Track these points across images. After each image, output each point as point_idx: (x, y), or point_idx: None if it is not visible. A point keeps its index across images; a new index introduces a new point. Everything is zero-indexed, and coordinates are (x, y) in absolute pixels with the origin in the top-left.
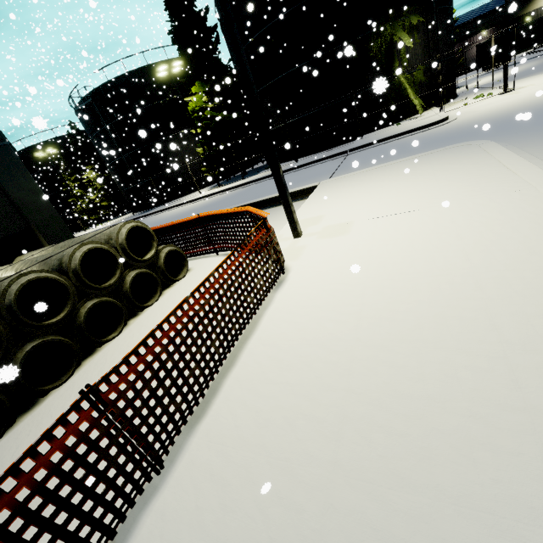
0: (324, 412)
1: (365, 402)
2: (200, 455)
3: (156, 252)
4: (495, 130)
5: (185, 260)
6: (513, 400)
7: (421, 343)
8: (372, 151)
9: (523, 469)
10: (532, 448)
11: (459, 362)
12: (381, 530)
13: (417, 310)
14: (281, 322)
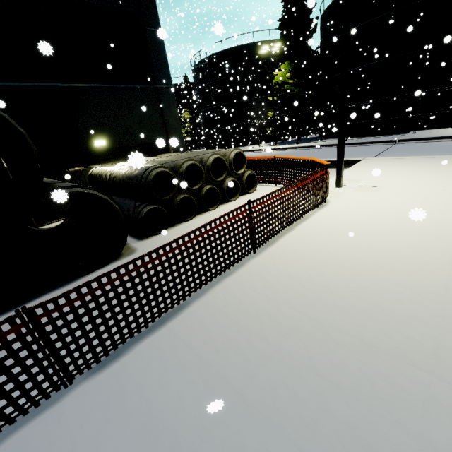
0: (340, 253)
1: (363, 254)
2: (274, 252)
3: (243, 171)
4: None
5: (256, 183)
6: (445, 268)
7: (405, 243)
8: (420, 145)
9: (433, 282)
10: (443, 280)
11: (423, 253)
12: (358, 283)
13: (410, 232)
14: (320, 221)
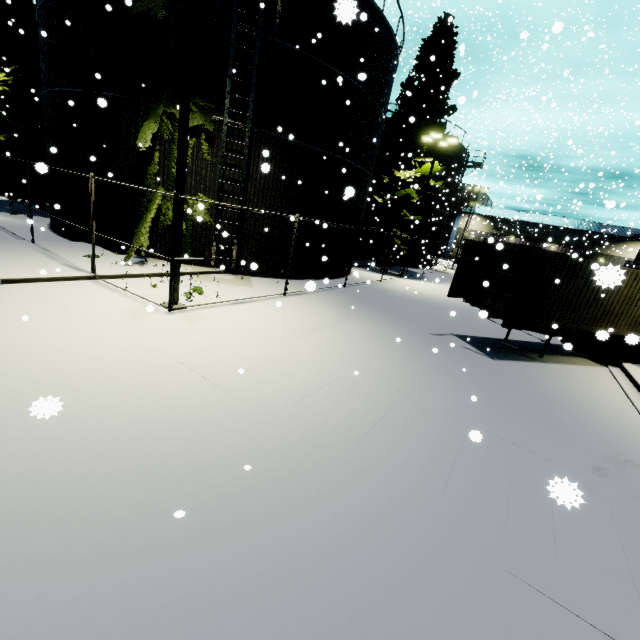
0: None
1: None
2: None
3: None
4: None
5: None
6: None
7: None
8: None
9: None
10: None
11: None
12: None
13: None
14: None
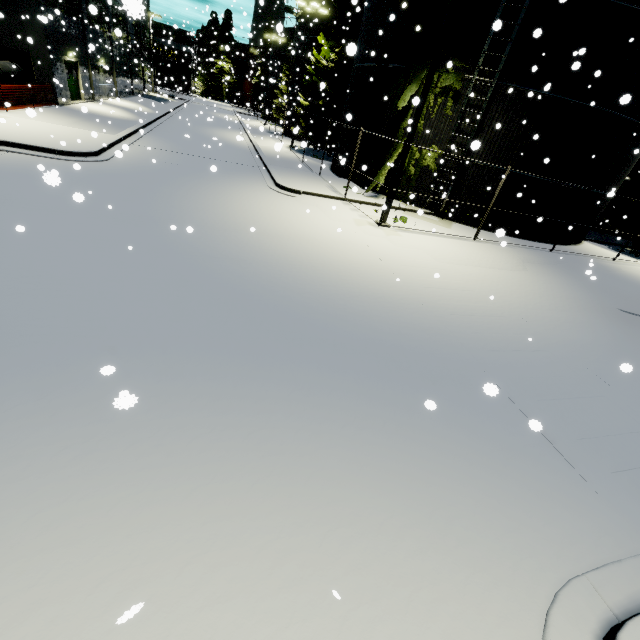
0: None
1: None
2: None
3: None
4: (144, 175)
5: None
6: None
7: None
8: (234, 168)
9: None
10: None
11: None
12: None
13: None
14: None
